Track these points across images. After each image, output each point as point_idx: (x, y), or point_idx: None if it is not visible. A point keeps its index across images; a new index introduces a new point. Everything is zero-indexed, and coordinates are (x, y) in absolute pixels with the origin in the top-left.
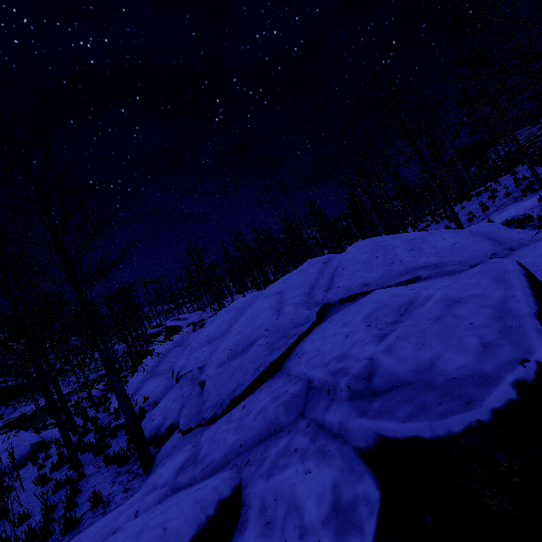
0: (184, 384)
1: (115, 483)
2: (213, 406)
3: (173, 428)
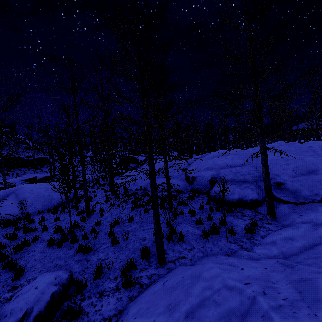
0: (237, 183)
1: (245, 219)
2: (315, 194)
3: (260, 202)
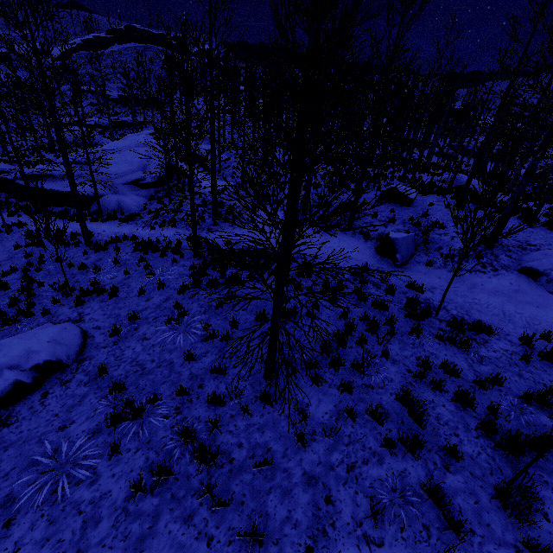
0: None
1: None
2: None
3: None
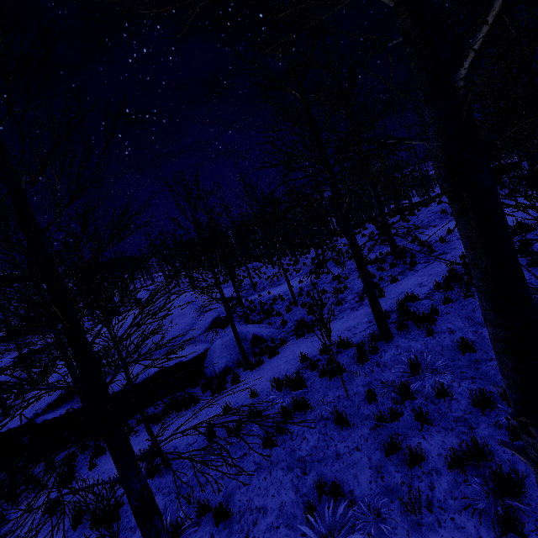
0: None
1: None
2: None
3: None
